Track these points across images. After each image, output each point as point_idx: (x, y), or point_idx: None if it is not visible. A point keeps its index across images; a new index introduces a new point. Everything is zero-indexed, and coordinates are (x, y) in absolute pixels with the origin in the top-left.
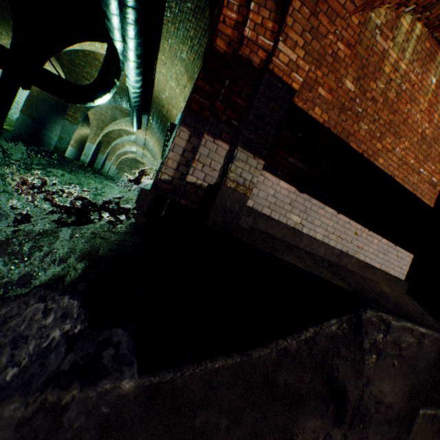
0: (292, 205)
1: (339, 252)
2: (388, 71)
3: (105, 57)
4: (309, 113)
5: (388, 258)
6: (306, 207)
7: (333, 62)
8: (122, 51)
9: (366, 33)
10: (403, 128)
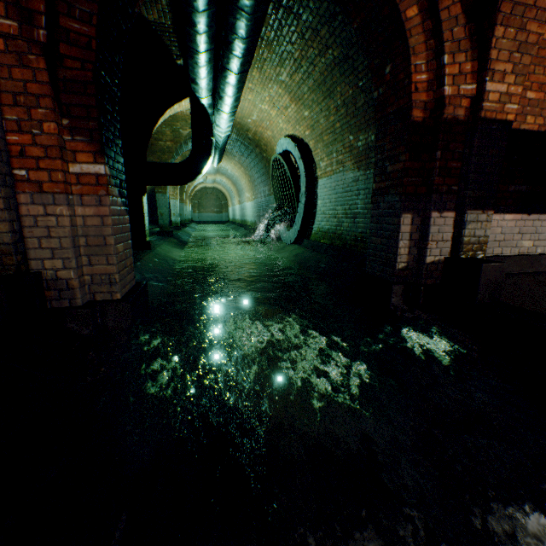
0: (521, 232)
1: None
2: None
3: (192, 119)
4: (521, 127)
5: None
6: (535, 227)
7: (537, 51)
8: (208, 104)
9: None
10: None
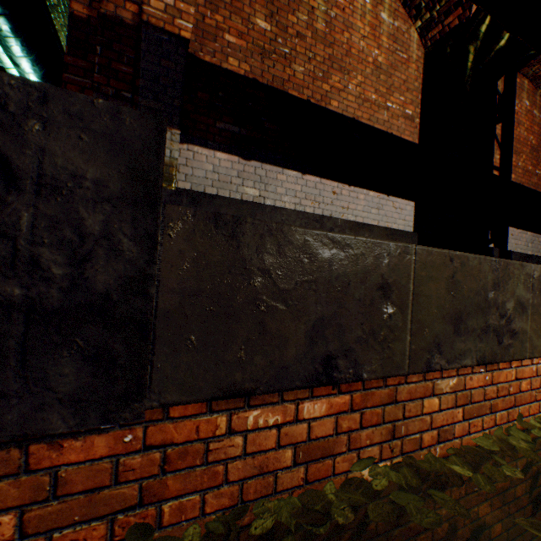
0: (242, 177)
1: (319, 217)
2: None
3: None
4: (224, 66)
5: (385, 212)
6: (260, 176)
7: (233, 1)
8: None
9: None
10: (349, 61)
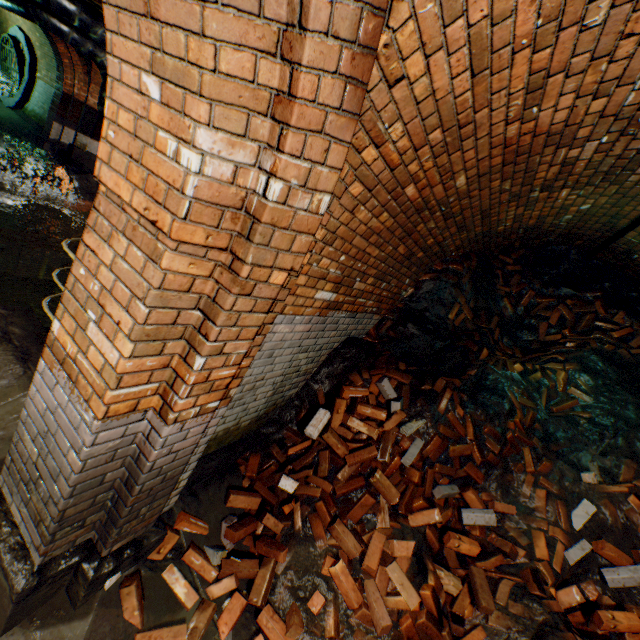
0: None
1: None
2: None
3: None
4: None
5: None
6: None
7: None
8: None
9: None
10: None
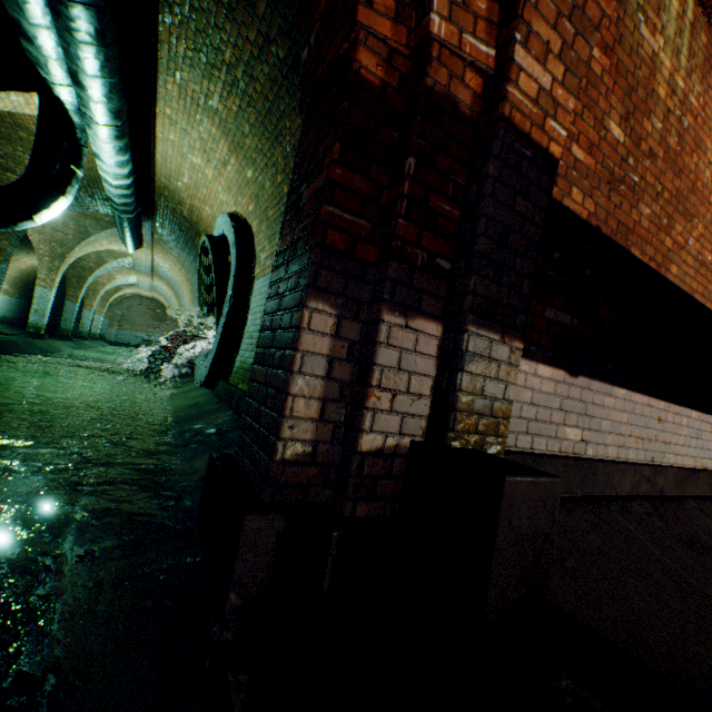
0: (564, 408)
1: (650, 471)
2: (663, 94)
3: (39, 122)
4: (564, 202)
5: (702, 441)
6: (585, 402)
7: (587, 85)
8: (75, 105)
9: (626, 20)
10: (693, 199)
